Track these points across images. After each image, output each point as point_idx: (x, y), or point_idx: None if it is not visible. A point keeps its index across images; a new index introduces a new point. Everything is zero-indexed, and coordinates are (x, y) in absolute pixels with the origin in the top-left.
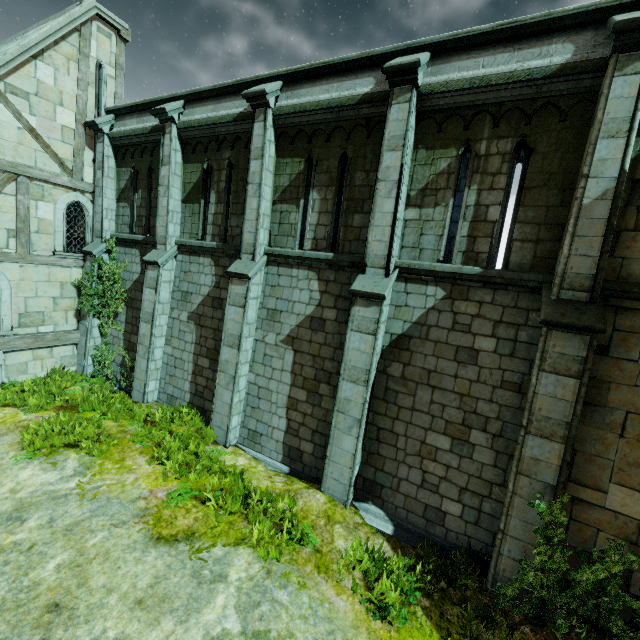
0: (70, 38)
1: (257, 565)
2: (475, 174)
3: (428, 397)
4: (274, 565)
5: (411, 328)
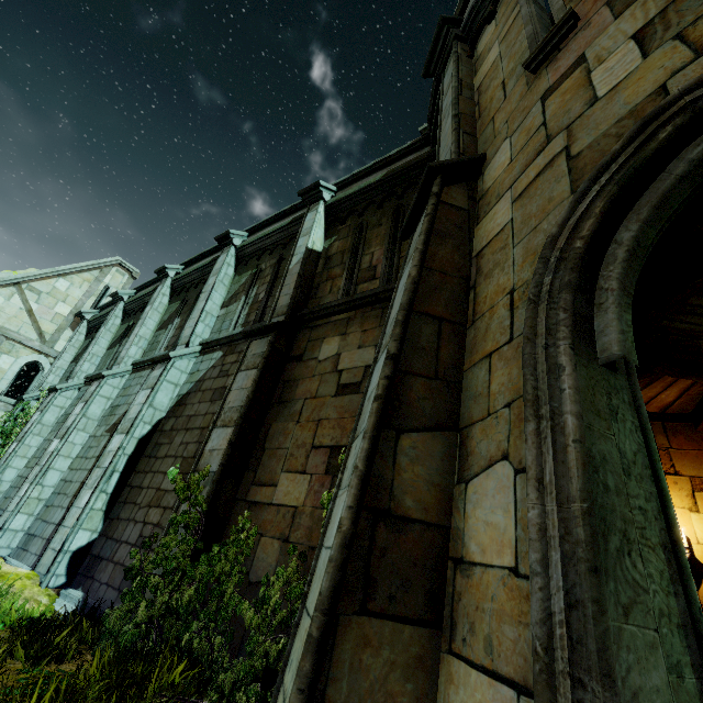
0: (93, 271)
1: None
2: (258, 280)
3: (180, 440)
4: None
5: (193, 386)
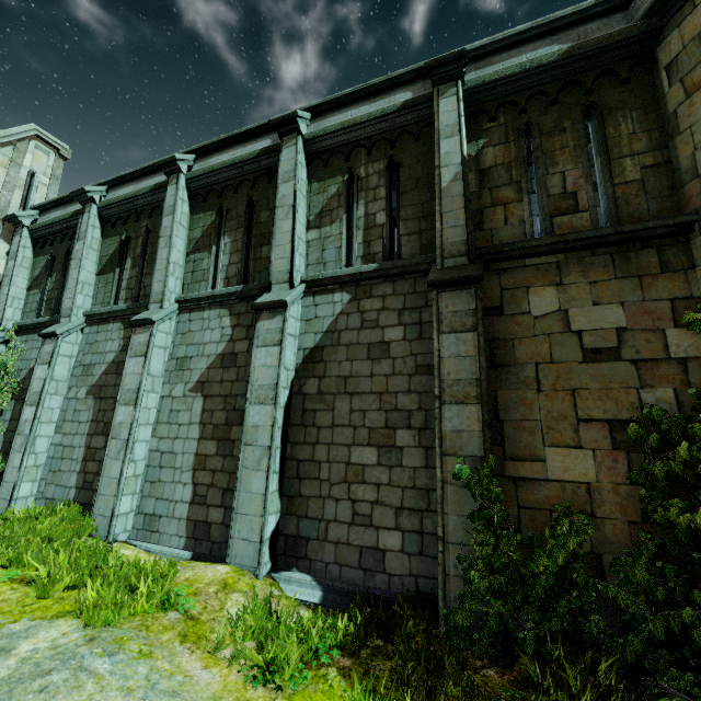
0: (3, 149)
1: (77, 635)
2: (360, 192)
3: (347, 407)
4: (107, 633)
5: (323, 338)
